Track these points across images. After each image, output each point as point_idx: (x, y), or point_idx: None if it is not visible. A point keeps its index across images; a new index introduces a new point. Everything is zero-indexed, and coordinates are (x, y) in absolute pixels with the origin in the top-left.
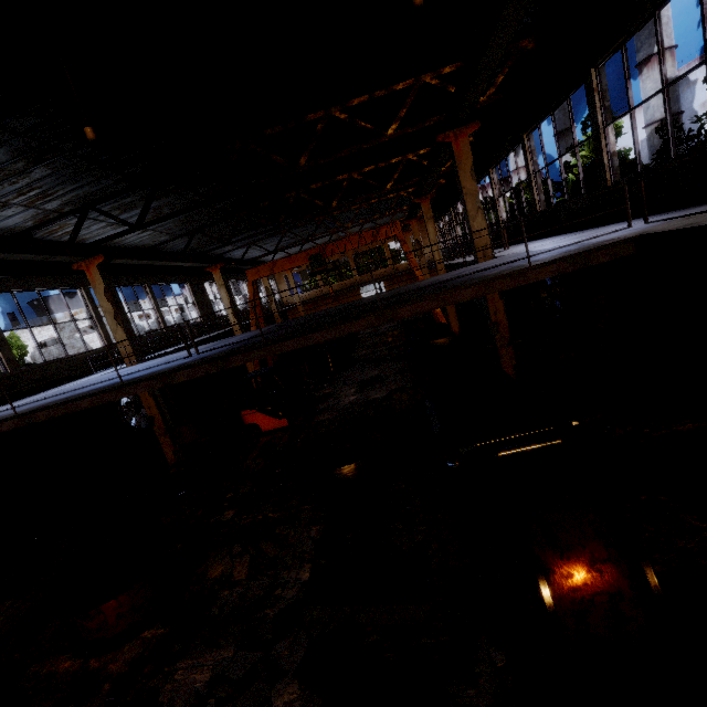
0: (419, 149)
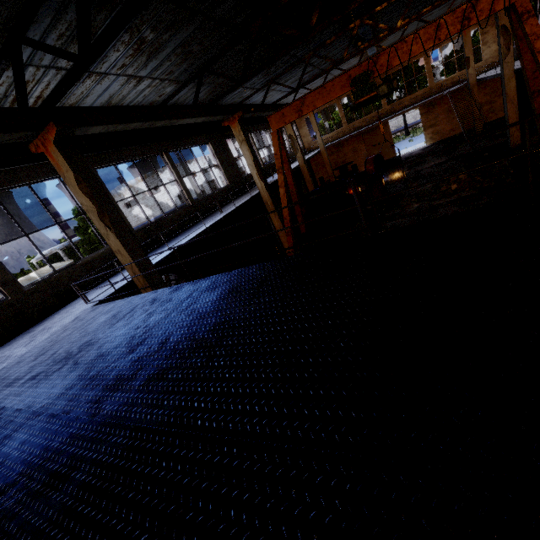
0: None
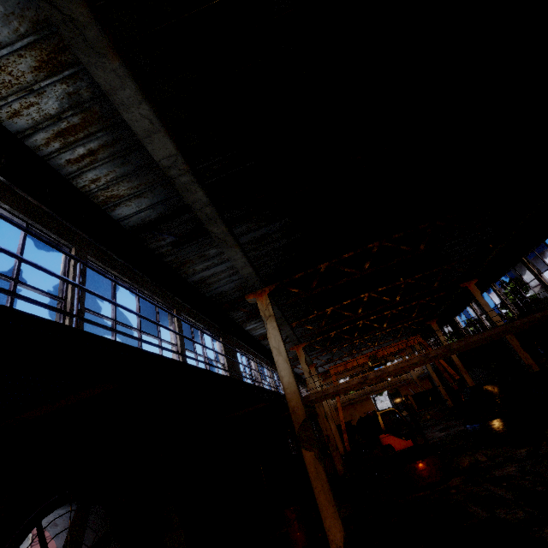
0: (425, 297)
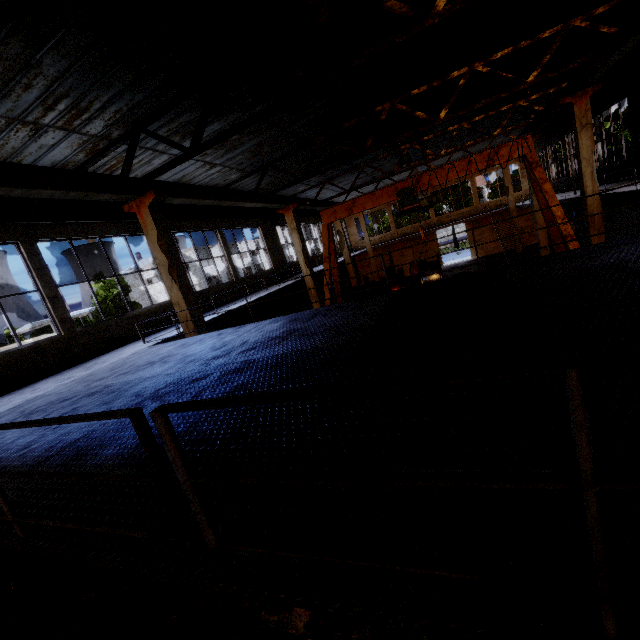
0: (595, 6)
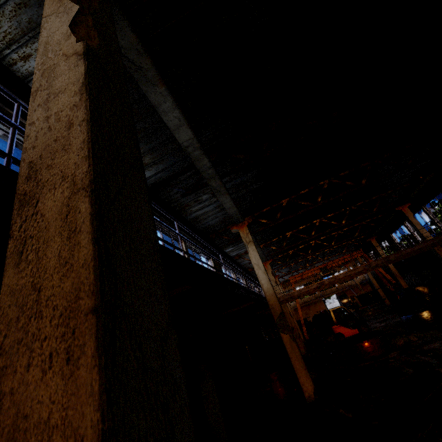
0: (366, 220)
